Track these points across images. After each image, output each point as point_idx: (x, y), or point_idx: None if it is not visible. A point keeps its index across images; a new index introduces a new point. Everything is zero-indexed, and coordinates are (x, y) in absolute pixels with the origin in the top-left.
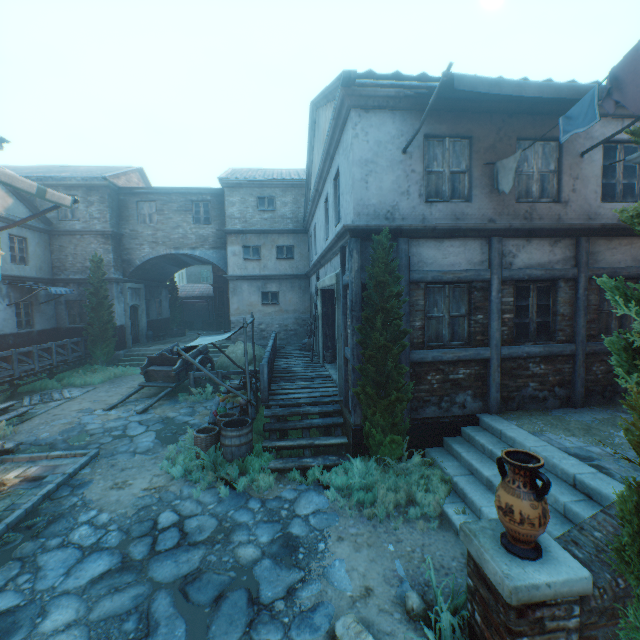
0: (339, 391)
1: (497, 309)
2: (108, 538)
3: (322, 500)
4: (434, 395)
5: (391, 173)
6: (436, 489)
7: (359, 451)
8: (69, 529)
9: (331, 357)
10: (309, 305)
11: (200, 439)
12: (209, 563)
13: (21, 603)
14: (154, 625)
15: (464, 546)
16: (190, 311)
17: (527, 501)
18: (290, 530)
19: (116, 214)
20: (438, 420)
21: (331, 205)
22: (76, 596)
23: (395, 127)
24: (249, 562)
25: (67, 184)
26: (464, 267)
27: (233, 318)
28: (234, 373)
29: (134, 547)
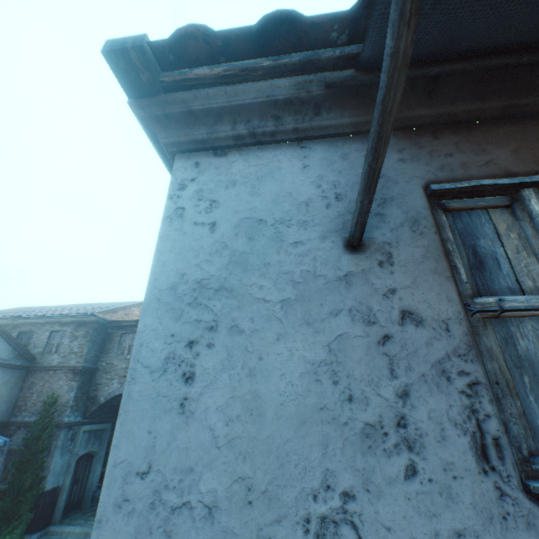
0: None
1: None
2: None
3: None
4: None
5: (303, 327)
6: None
7: None
8: None
9: None
10: None
11: None
12: None
13: None
14: None
15: None
16: None
17: None
18: None
19: (98, 346)
20: None
21: None
22: None
23: (311, 176)
24: None
25: (63, 320)
26: None
27: None
28: None
29: None
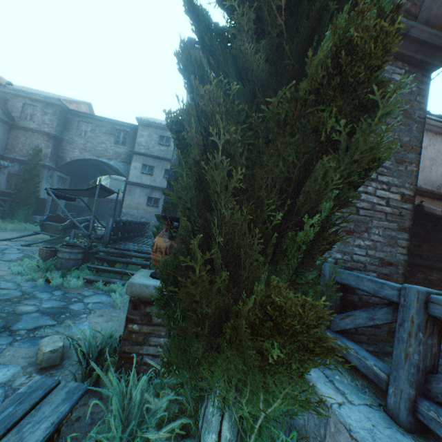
0: None
1: None
2: None
3: (108, 299)
4: None
5: None
6: None
7: None
8: None
9: None
10: None
11: (43, 251)
12: None
13: None
14: None
15: None
16: (104, 208)
17: (163, 239)
18: (70, 306)
19: (62, 125)
20: None
21: None
22: None
23: None
24: (22, 312)
25: (33, 98)
26: None
27: (124, 210)
28: None
29: None
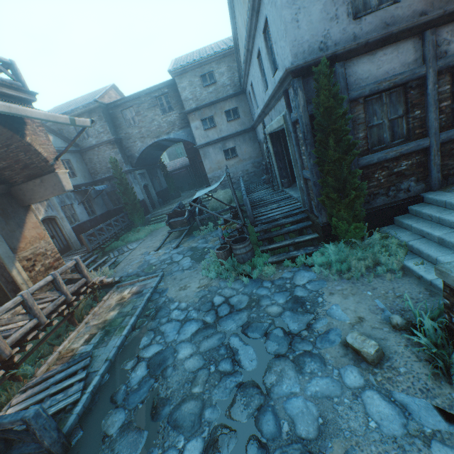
0: (303, 204)
1: (434, 100)
2: (190, 314)
3: (311, 274)
4: (382, 188)
5: (318, 3)
6: (396, 252)
7: (329, 240)
8: (168, 313)
9: (288, 183)
10: (259, 150)
11: (220, 254)
12: (253, 318)
13: (163, 348)
14: (235, 350)
15: (426, 284)
16: (178, 179)
17: None
18: (296, 294)
19: (112, 125)
20: (387, 206)
21: (265, 58)
22: (188, 342)
23: None
24: (276, 314)
25: (76, 114)
26: (398, 71)
27: (209, 175)
28: (223, 211)
29: (207, 316)
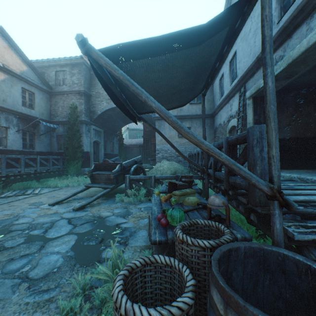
0: None
1: None
2: None
3: None
4: None
5: None
6: None
7: None
8: None
9: None
10: (213, 137)
11: None
12: None
13: None
14: None
15: None
16: (129, 153)
17: None
18: None
19: (88, 82)
20: None
21: None
22: None
23: None
24: None
25: (61, 64)
26: None
27: (157, 147)
28: (166, 177)
29: None
